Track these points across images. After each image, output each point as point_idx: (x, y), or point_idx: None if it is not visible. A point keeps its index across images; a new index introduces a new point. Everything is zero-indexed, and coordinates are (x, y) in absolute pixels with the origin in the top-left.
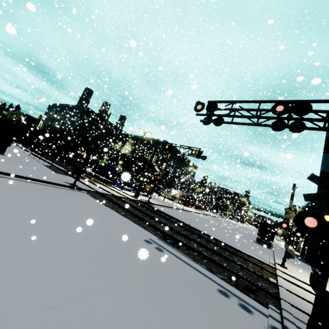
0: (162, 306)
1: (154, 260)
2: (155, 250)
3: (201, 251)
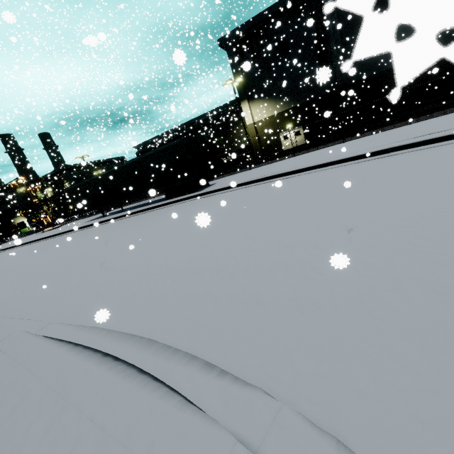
0: None
1: None
2: None
3: None
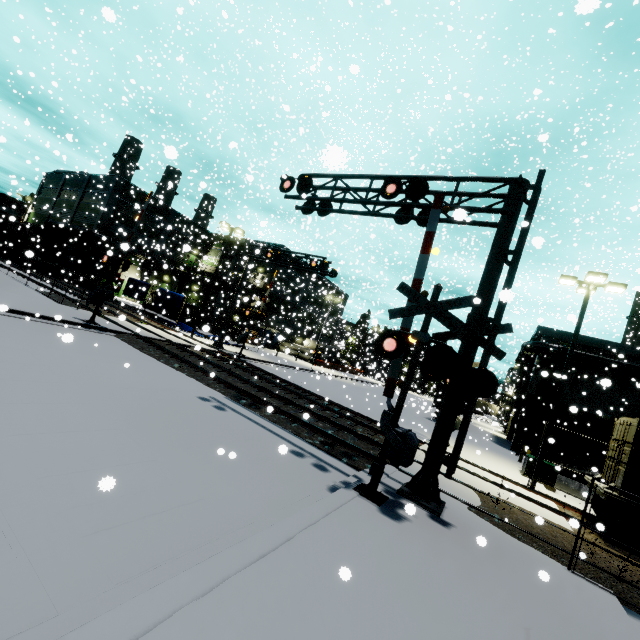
0: (184, 451)
1: (202, 416)
2: (212, 408)
3: (298, 416)
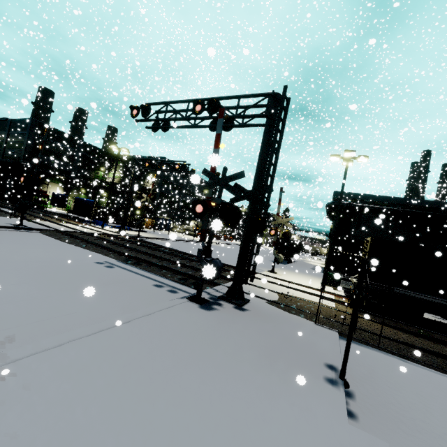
0: (73, 290)
1: (94, 272)
2: (103, 267)
3: (169, 266)
